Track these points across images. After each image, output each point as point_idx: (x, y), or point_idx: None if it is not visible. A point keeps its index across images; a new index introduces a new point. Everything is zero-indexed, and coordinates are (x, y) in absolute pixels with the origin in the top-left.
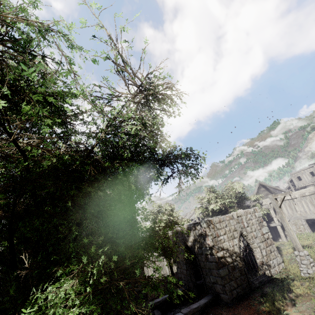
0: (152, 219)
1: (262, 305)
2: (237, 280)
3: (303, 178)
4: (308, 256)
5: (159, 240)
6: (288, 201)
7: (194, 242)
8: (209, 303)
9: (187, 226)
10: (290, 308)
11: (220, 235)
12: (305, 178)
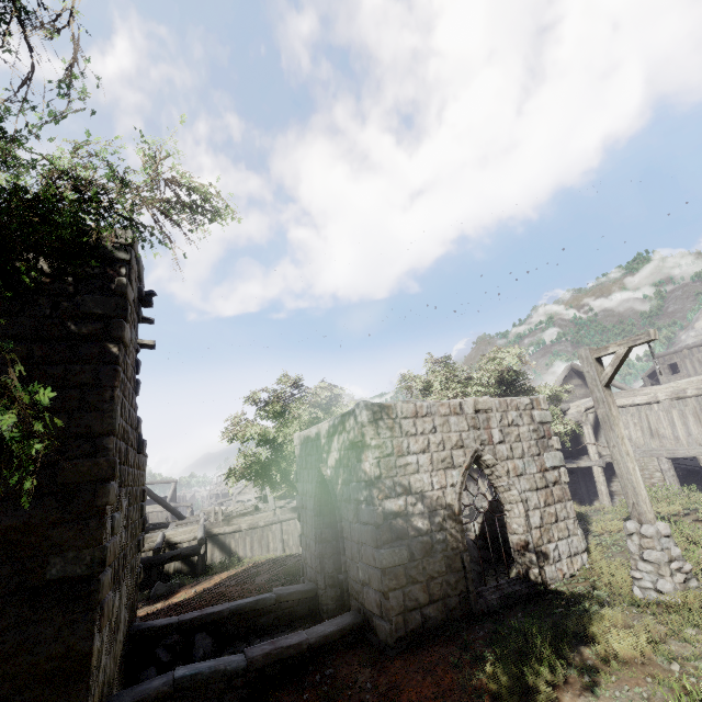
0: (276, 416)
1: (483, 670)
2: (432, 585)
3: (685, 368)
4: (668, 539)
5: (282, 465)
6: (636, 409)
7: (337, 467)
8: (340, 638)
9: (328, 424)
10: (570, 699)
11: (407, 452)
12: (689, 370)
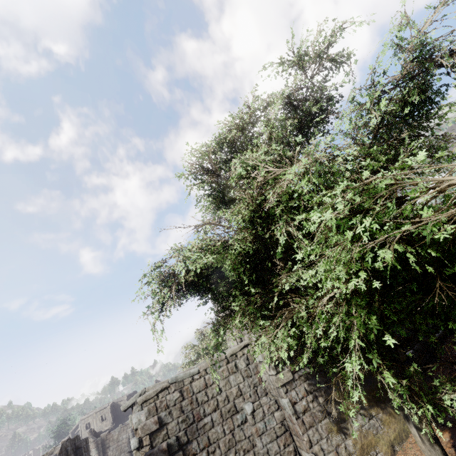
0: None
1: None
2: None
3: None
4: None
5: None
6: None
7: None
8: (445, 334)
9: None
10: None
11: None
12: None
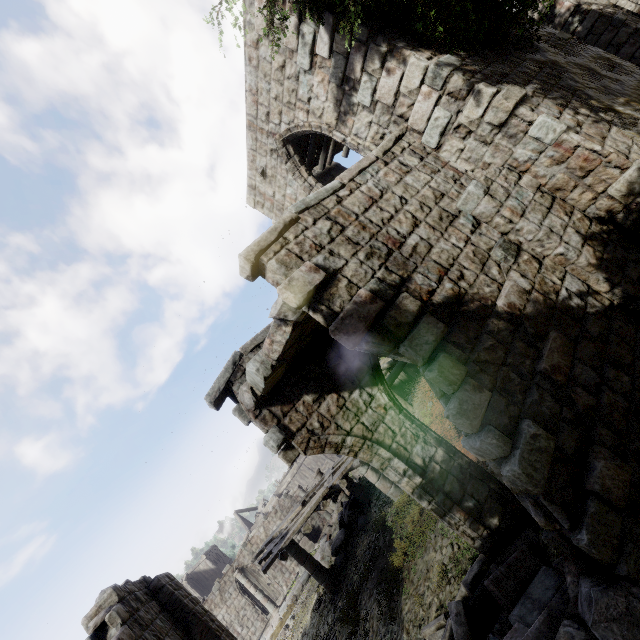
0: None
1: None
2: None
3: None
4: None
5: None
6: None
7: None
8: None
9: None
10: None
11: None
12: None
